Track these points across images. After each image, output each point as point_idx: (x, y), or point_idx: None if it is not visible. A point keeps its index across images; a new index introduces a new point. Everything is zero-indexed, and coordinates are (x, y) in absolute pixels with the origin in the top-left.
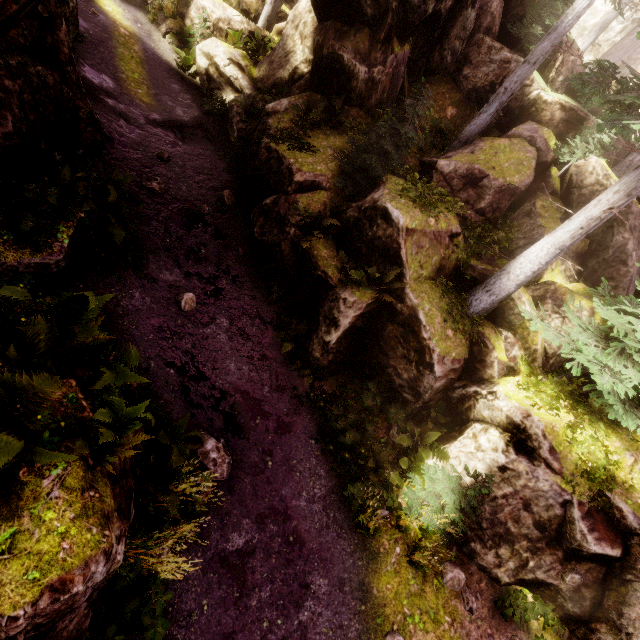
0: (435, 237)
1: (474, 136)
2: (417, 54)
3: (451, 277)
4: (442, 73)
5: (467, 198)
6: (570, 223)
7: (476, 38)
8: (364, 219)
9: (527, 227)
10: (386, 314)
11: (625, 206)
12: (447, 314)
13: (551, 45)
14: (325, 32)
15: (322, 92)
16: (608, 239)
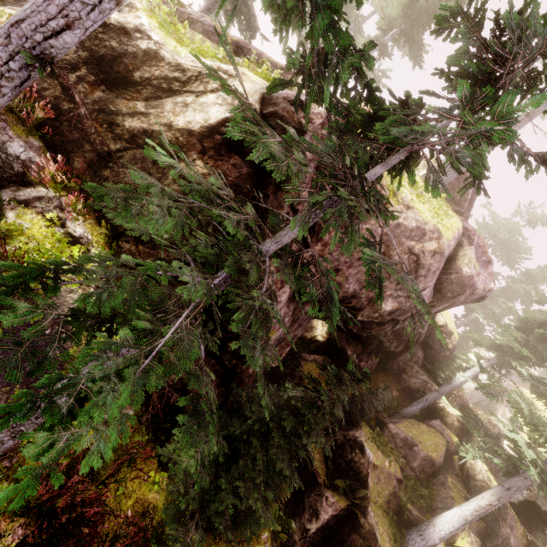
0: (388, 476)
1: (409, 416)
2: (380, 359)
3: (395, 512)
4: (391, 371)
5: (404, 455)
6: (469, 504)
7: (410, 363)
8: (347, 445)
9: (443, 494)
10: (352, 523)
11: (503, 506)
12: (393, 542)
13: (449, 389)
14: (341, 337)
15: (331, 359)
16: (497, 528)
